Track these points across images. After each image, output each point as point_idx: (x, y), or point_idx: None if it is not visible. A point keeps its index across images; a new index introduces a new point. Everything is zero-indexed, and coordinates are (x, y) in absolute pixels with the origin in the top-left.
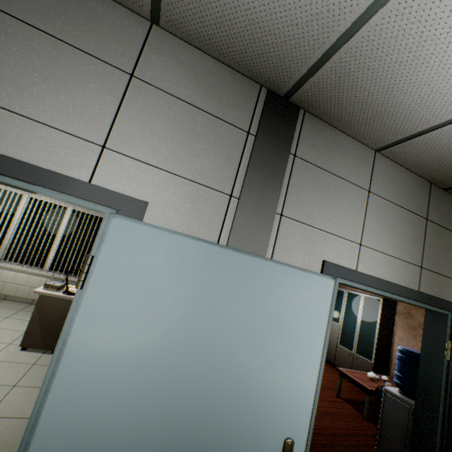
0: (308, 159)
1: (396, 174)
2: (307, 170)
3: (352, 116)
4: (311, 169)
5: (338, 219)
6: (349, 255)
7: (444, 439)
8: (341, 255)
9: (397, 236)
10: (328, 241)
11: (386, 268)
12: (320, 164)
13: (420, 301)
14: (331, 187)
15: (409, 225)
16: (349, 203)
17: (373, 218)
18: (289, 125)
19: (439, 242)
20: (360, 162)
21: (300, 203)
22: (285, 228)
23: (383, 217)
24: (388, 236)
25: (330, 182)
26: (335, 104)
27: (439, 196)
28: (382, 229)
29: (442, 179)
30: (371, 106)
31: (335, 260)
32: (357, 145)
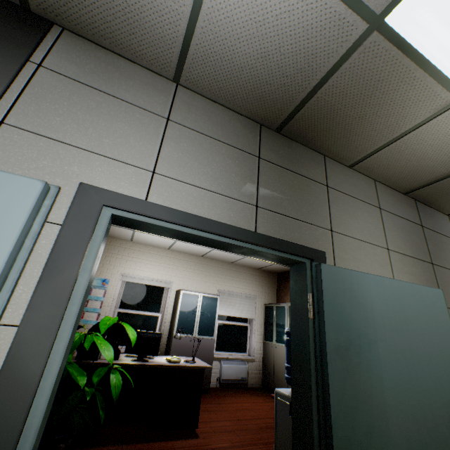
0: (66, 73)
1: (210, 109)
2: (62, 83)
3: (110, 25)
4: (70, 83)
5: (115, 141)
6: (134, 182)
7: (323, 439)
8: (118, 181)
9: (216, 170)
10: (95, 162)
11: (200, 202)
12: (86, 81)
13: (257, 243)
14: (104, 106)
15: (235, 161)
16: (136, 127)
17: (177, 147)
18: (29, 33)
19: (281, 182)
20: (154, 90)
21: (43, 115)
22: (8, 139)
23: (192, 147)
24: (201, 168)
25: (102, 101)
26: (78, 7)
27: (275, 139)
28: (191, 160)
29: (264, 114)
30: (112, 1)
31: (107, 186)
32: (149, 74)
